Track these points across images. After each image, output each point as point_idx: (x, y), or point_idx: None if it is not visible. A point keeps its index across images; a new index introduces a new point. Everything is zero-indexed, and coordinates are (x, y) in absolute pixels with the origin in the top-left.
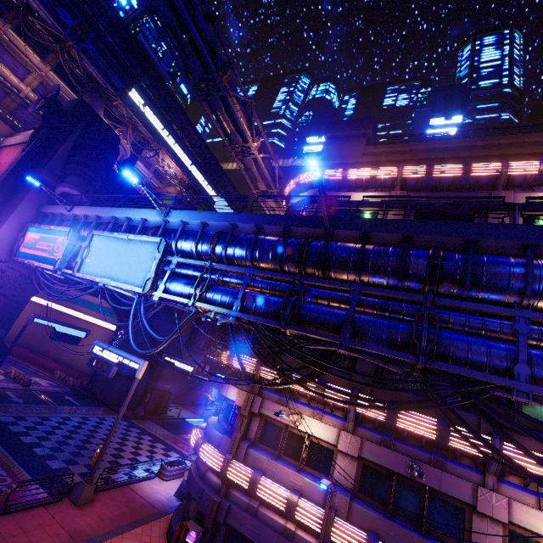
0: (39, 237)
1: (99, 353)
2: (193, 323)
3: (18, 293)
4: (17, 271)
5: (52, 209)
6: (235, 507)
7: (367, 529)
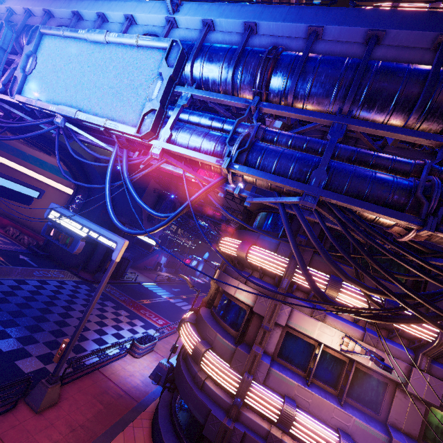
0: None
1: (58, 220)
2: (156, 198)
3: None
4: None
5: None
6: (252, 436)
7: None
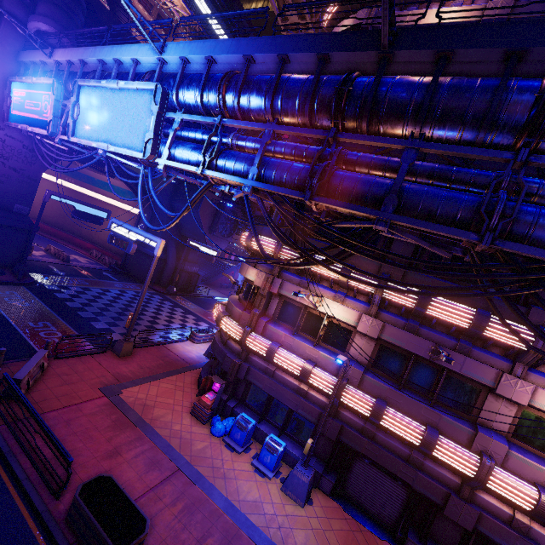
0: (24, 94)
1: (117, 231)
2: (214, 209)
3: (27, 167)
4: (18, 142)
5: (30, 57)
6: (254, 369)
7: (376, 396)
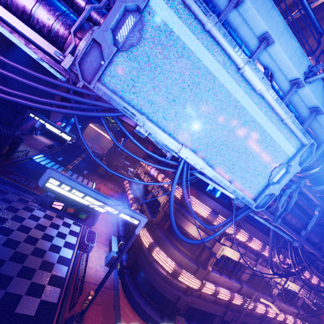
0: None
1: (64, 192)
2: None
3: None
4: None
5: None
6: (195, 299)
7: (250, 297)
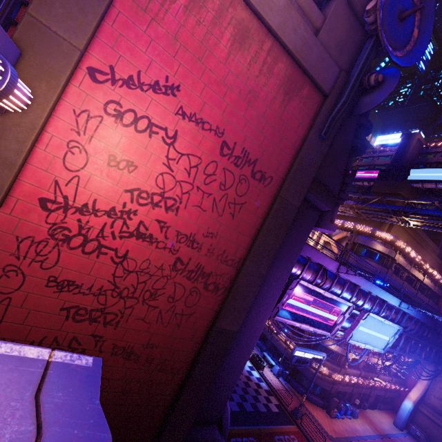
0: (313, 300)
1: (300, 355)
2: None
3: None
4: None
5: (314, 256)
6: (338, 386)
7: (365, 377)
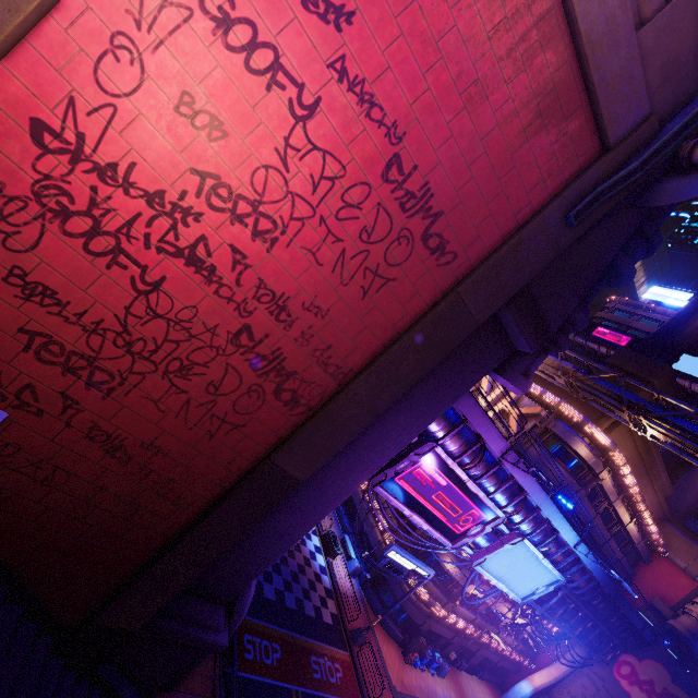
0: (445, 485)
1: (395, 558)
2: None
3: None
4: None
5: (475, 419)
6: (435, 623)
7: (479, 627)
